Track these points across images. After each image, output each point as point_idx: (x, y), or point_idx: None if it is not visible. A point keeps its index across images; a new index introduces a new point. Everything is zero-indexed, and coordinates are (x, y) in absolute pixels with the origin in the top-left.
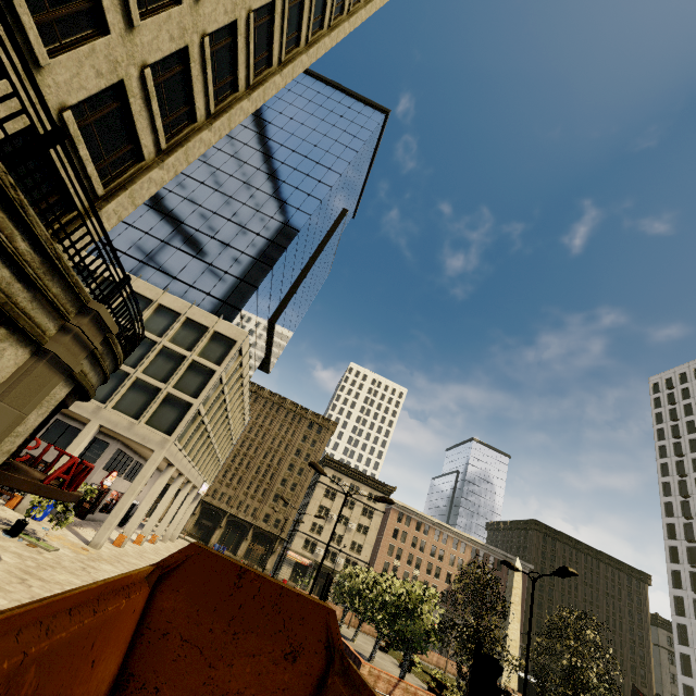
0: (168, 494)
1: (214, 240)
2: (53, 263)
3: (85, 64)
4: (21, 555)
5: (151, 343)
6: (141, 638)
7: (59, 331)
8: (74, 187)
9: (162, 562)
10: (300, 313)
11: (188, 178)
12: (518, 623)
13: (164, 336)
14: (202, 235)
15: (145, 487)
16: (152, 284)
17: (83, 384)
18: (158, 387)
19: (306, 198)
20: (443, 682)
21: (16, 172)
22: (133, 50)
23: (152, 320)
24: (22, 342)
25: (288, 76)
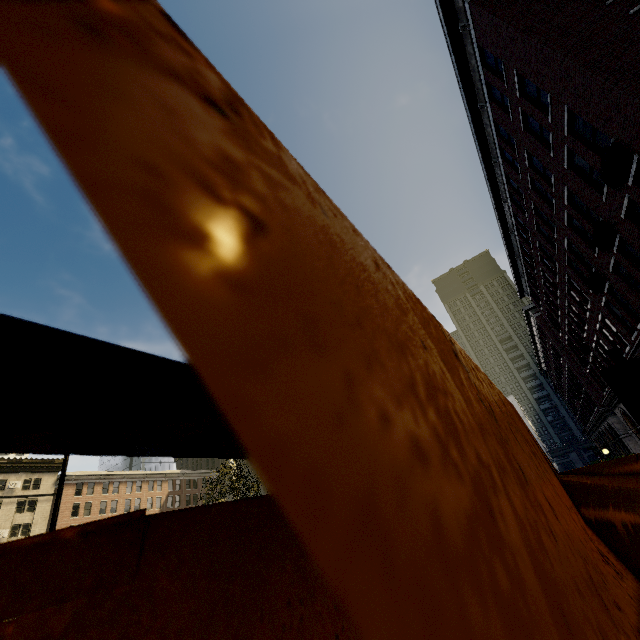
0: None
1: None
2: None
3: None
4: None
5: None
6: None
7: None
8: None
9: None
10: None
11: None
12: None
13: None
14: None
15: None
16: None
17: None
18: None
19: None
20: None
21: None
22: None
23: None
24: None
25: None
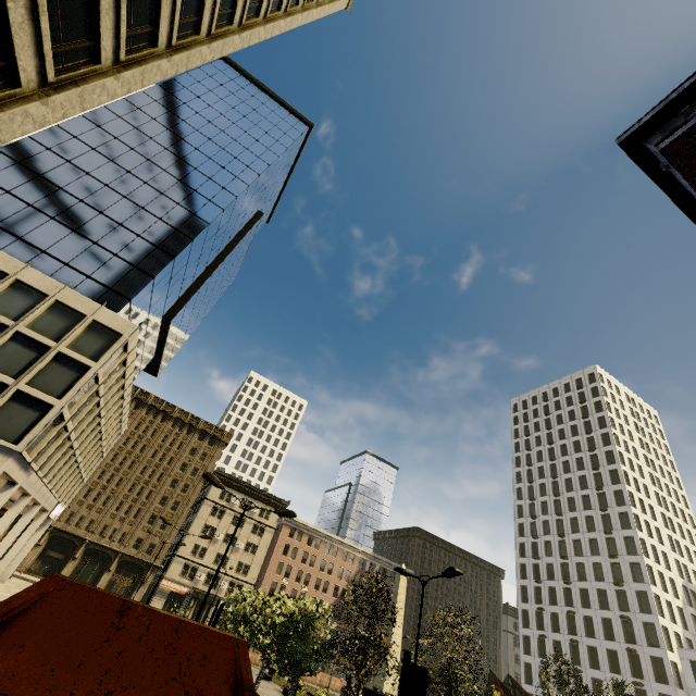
0: (2, 520)
1: (103, 216)
2: None
3: None
4: None
5: None
6: None
7: None
8: None
9: None
10: (201, 313)
11: (75, 139)
12: (401, 628)
13: (21, 320)
14: (88, 207)
15: None
16: (9, 254)
17: None
18: (3, 383)
19: (220, 191)
20: None
21: None
22: None
23: (4, 298)
24: None
25: (217, 51)
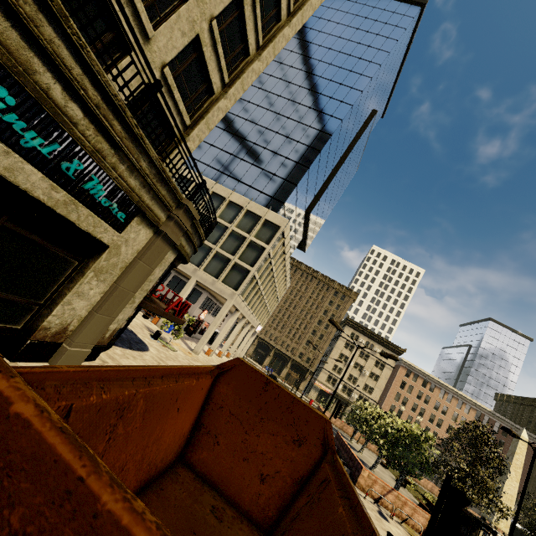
0: (236, 328)
1: (266, 150)
2: (161, 175)
3: (174, 29)
4: (158, 350)
5: (225, 228)
6: (208, 406)
7: (167, 218)
8: (169, 121)
9: (220, 365)
10: (331, 205)
11: (248, 104)
12: (516, 483)
13: (233, 223)
14: (258, 147)
15: (223, 323)
16: (225, 186)
17: (182, 253)
18: (229, 258)
19: (338, 105)
20: (433, 504)
21: (137, 116)
22: (204, 8)
23: (225, 212)
24: (148, 225)
25: None
